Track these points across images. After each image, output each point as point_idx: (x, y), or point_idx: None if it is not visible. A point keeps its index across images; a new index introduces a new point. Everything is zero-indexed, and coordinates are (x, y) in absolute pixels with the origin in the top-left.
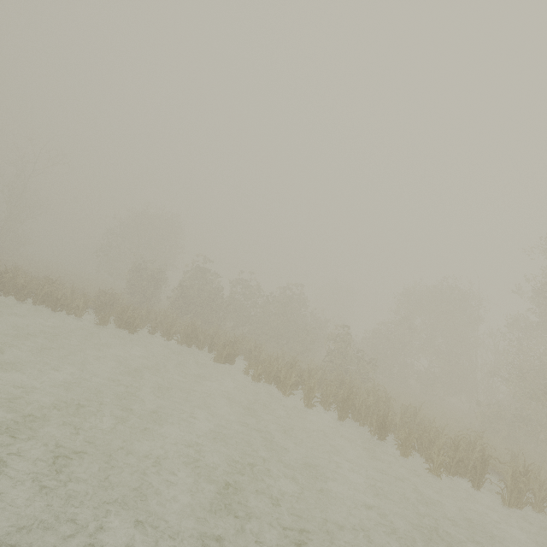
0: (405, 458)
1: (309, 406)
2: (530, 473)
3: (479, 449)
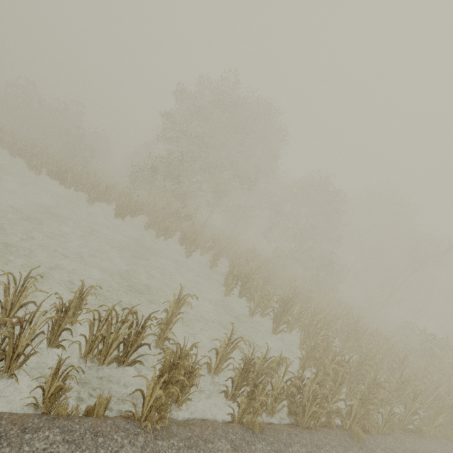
0: (30, 170)
1: None
2: (83, 177)
3: (78, 174)
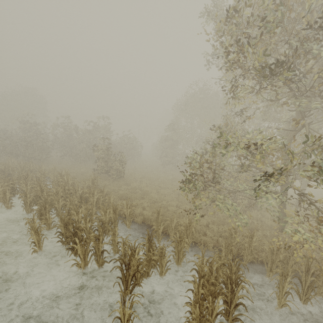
0: None
1: (6, 207)
2: (101, 236)
3: (98, 219)
